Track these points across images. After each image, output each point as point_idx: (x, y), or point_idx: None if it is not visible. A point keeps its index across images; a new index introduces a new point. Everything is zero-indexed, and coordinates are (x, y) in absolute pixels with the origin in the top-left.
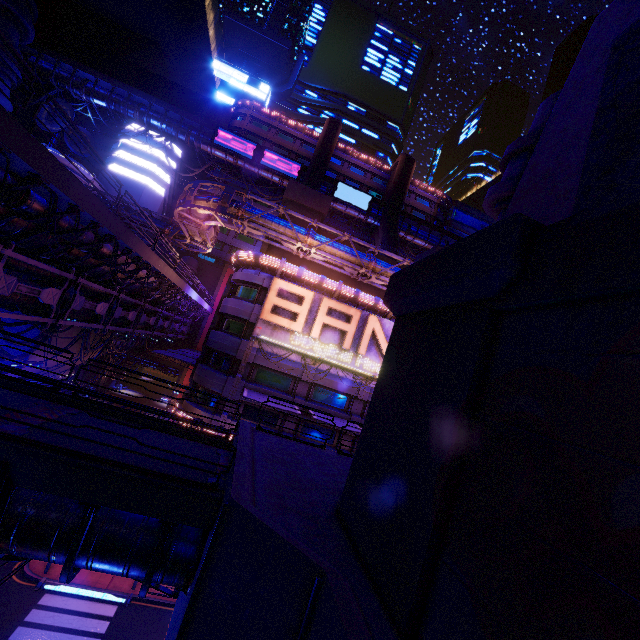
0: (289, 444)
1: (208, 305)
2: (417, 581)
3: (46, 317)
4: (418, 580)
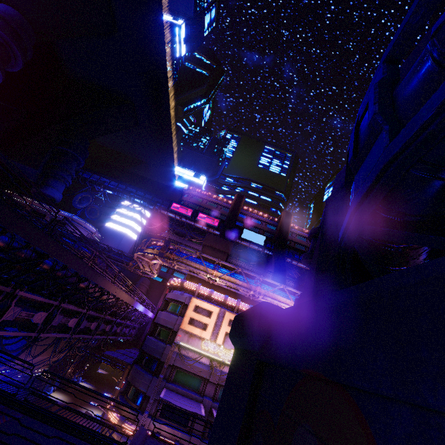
0: None
1: (152, 313)
2: None
3: (33, 332)
4: None
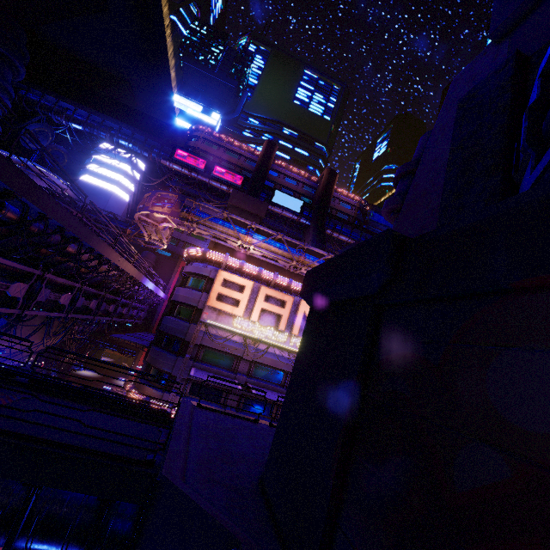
0: (225, 419)
1: (163, 293)
2: (318, 547)
3: (13, 308)
4: (319, 546)
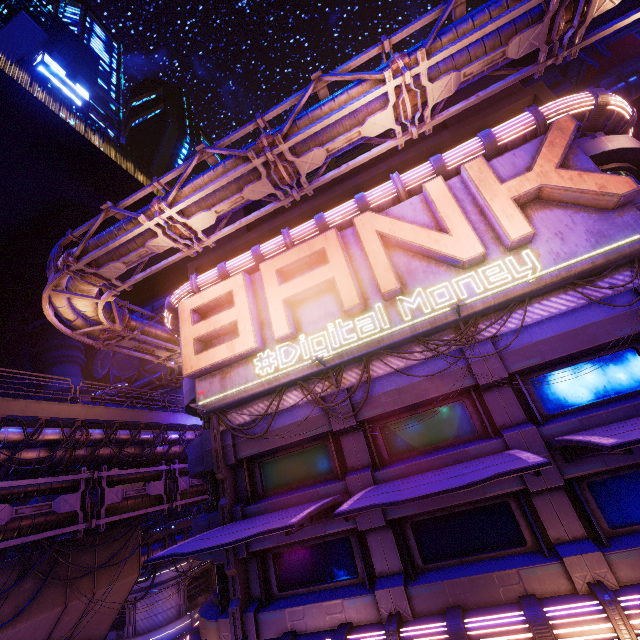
0: None
1: None
2: None
3: None
4: None
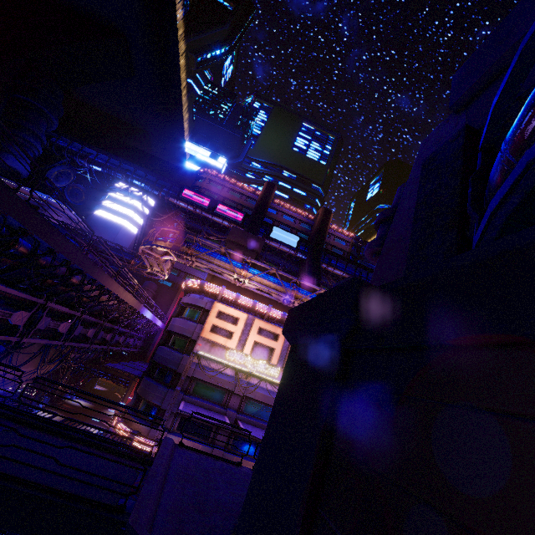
0: (206, 461)
1: (161, 322)
2: None
3: (12, 336)
4: None
